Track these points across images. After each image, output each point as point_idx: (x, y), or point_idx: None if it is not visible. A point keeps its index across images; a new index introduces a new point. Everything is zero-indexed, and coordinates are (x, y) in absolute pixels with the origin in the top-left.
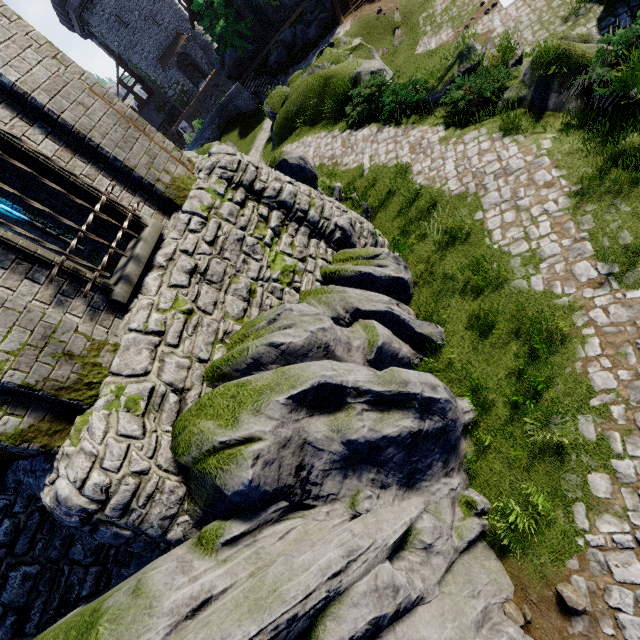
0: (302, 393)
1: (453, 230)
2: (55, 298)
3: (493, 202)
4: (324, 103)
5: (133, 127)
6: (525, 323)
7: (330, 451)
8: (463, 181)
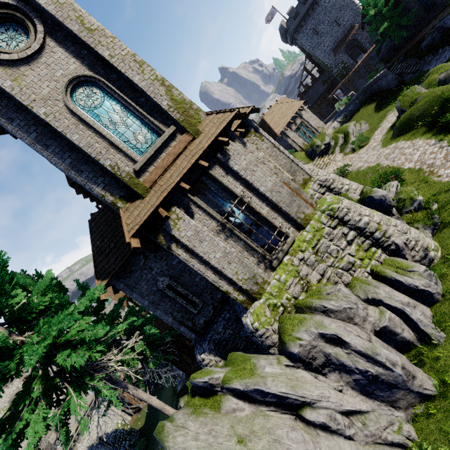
0: (325, 333)
1: None
2: (257, 263)
3: None
4: (444, 113)
5: (295, 196)
6: None
7: (330, 359)
8: None
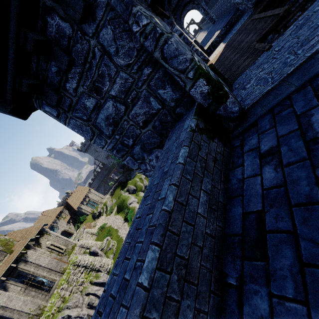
0: (64, 316)
1: None
2: (41, 299)
3: None
4: (123, 206)
5: (59, 262)
6: None
7: None
8: None
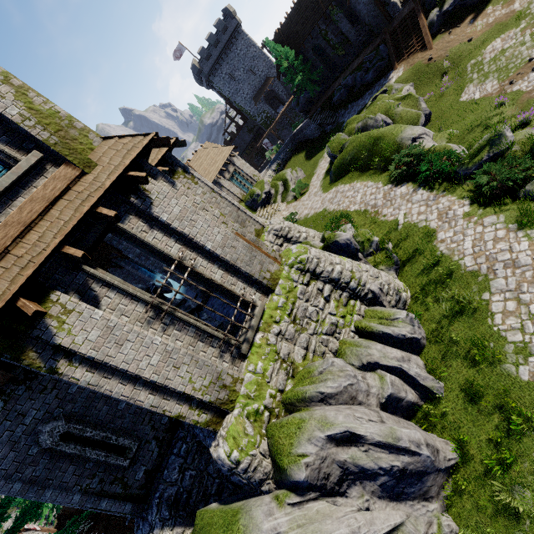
0: (334, 434)
1: (463, 301)
2: (219, 354)
3: (499, 288)
4: (372, 157)
5: (254, 250)
6: (508, 403)
7: (347, 469)
8: (477, 261)
